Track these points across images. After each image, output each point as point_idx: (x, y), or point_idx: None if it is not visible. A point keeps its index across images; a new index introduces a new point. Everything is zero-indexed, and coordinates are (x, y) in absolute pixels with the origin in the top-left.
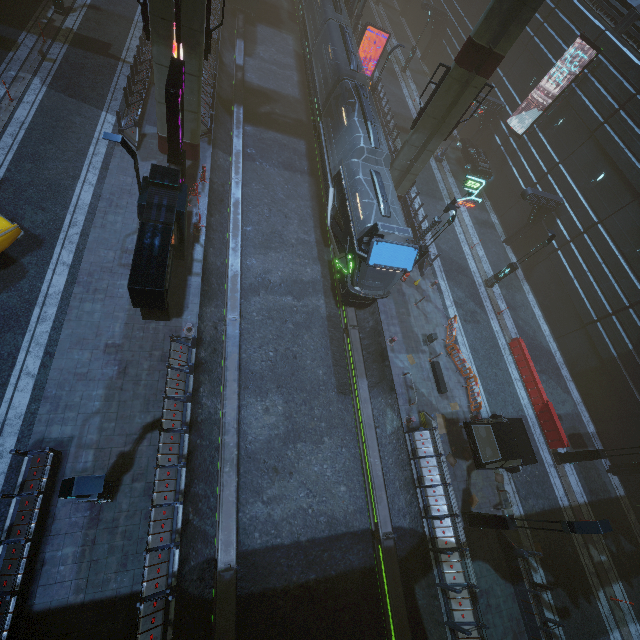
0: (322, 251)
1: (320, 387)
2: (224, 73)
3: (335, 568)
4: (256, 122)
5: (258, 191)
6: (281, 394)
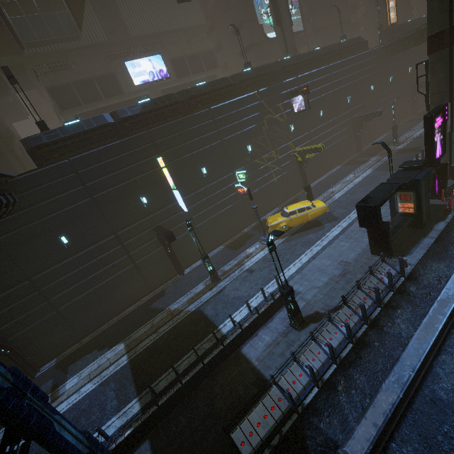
0: None
1: None
2: None
3: None
4: None
5: None
6: None
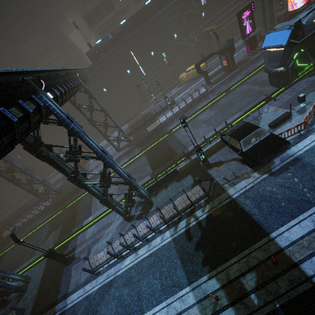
0: None
1: (228, 114)
2: None
3: (176, 150)
4: None
5: None
6: (216, 112)
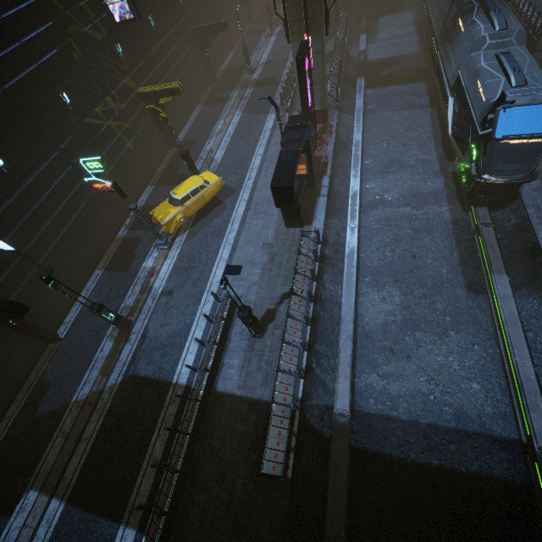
0: (445, 165)
1: (443, 284)
2: (349, 62)
3: (465, 465)
4: (376, 85)
5: (377, 133)
6: (398, 287)
